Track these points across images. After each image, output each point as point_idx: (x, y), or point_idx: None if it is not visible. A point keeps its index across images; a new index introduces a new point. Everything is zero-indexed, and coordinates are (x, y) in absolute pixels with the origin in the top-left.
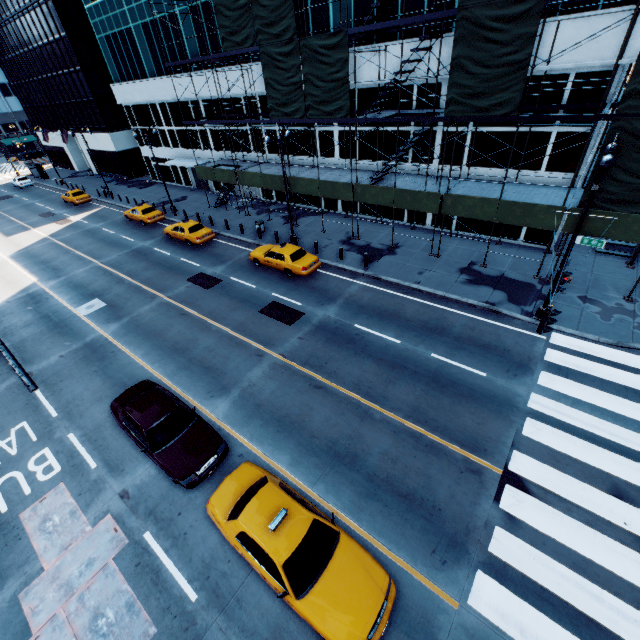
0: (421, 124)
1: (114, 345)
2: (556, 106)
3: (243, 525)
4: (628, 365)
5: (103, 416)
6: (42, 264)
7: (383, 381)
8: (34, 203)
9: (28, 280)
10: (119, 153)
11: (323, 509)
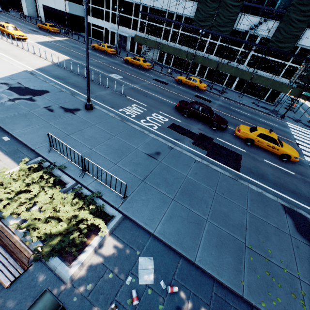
0: (256, 46)
1: (145, 91)
2: (292, 56)
3: (261, 131)
4: (307, 131)
5: (167, 110)
6: (63, 52)
7: (252, 121)
8: (15, 21)
9: (64, 56)
10: (70, 14)
11: None
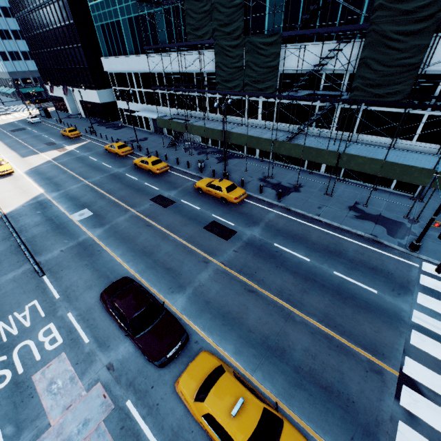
0: (330, 102)
1: (99, 245)
2: (430, 96)
3: (209, 408)
4: None
5: (93, 301)
6: (47, 180)
7: (299, 290)
8: (41, 135)
9: (37, 191)
10: (102, 104)
11: (262, 393)
